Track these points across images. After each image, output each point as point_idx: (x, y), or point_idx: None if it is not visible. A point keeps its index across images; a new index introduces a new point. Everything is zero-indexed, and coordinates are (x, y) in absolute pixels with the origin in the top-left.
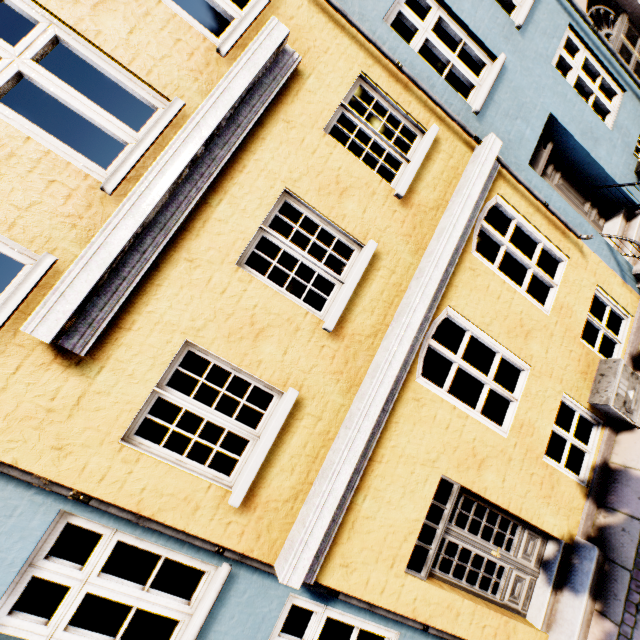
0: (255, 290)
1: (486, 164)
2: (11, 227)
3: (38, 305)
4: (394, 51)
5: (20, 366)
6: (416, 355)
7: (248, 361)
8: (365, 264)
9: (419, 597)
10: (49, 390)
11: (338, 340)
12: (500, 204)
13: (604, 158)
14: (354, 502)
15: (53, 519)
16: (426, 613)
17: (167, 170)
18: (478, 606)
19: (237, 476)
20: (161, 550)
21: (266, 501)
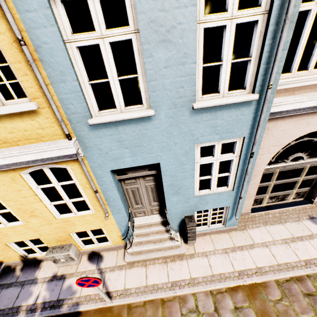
0: None
1: (49, 153)
2: None
3: None
4: (38, 26)
5: None
6: None
7: None
8: None
9: None
10: None
11: None
12: (68, 170)
13: (173, 201)
14: None
15: None
16: None
17: None
18: None
19: None
20: None
21: None
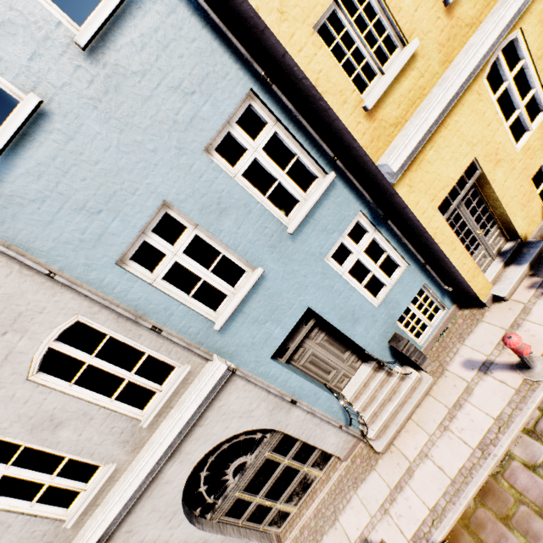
0: None
1: None
2: None
3: None
4: None
5: None
6: (489, 58)
7: (394, 4)
8: None
9: (439, 228)
10: None
11: (448, 18)
12: None
13: None
14: (425, 148)
15: (246, 94)
16: (440, 239)
17: None
18: (465, 251)
19: (365, 97)
20: (296, 150)
21: (380, 119)
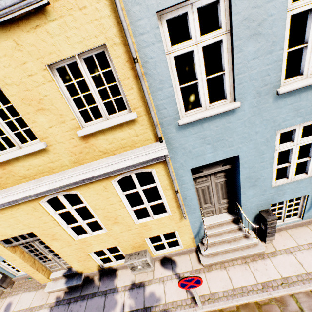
0: None
1: (145, 156)
2: None
3: None
4: (147, 45)
5: None
6: (45, 196)
7: None
8: (30, 151)
9: (0, 249)
10: None
11: (0, 168)
12: (152, 173)
13: (248, 195)
14: None
15: None
16: (1, 253)
17: None
18: (25, 263)
19: None
20: None
21: None
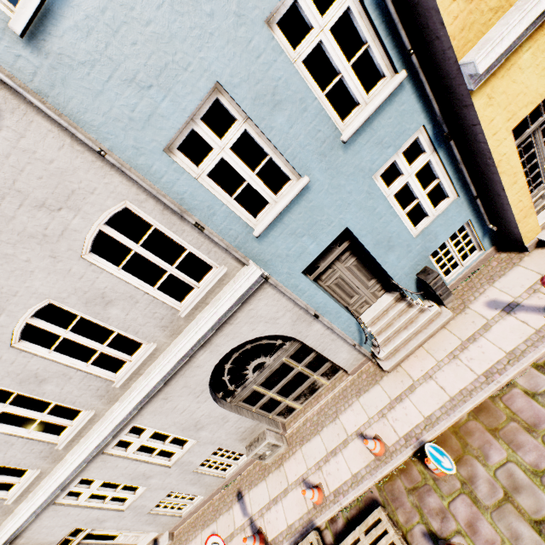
0: None
1: None
2: None
3: None
4: None
5: None
6: None
7: None
8: None
9: (507, 155)
10: None
11: None
12: None
13: None
14: (521, 48)
15: None
16: (503, 169)
17: None
18: (526, 186)
19: None
20: (368, 37)
21: None
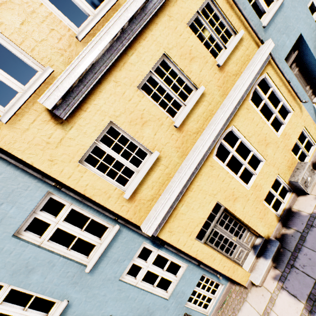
0: (144, 102)
1: (264, 55)
2: (32, 50)
3: (44, 92)
4: None
5: (35, 120)
6: (214, 145)
7: (138, 135)
8: (198, 97)
9: (199, 250)
10: (48, 133)
11: (180, 132)
12: (266, 78)
13: None
14: (177, 206)
15: (44, 194)
16: (201, 256)
17: (110, 31)
18: (223, 258)
19: (127, 187)
20: (90, 215)
21: (139, 199)
